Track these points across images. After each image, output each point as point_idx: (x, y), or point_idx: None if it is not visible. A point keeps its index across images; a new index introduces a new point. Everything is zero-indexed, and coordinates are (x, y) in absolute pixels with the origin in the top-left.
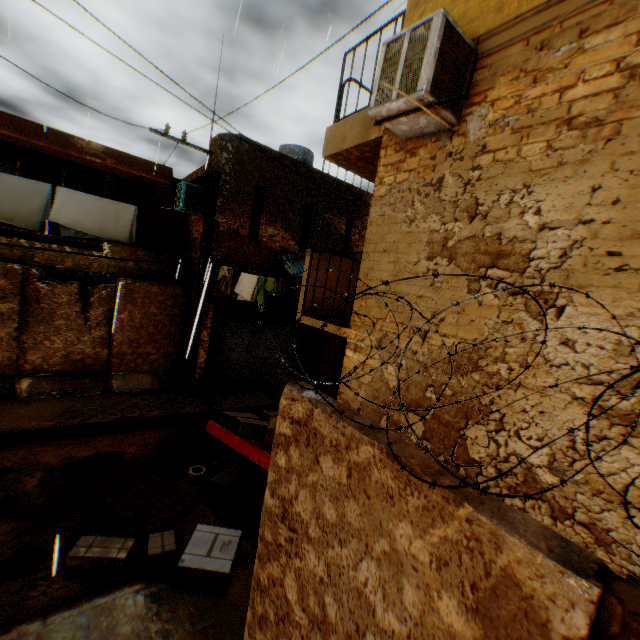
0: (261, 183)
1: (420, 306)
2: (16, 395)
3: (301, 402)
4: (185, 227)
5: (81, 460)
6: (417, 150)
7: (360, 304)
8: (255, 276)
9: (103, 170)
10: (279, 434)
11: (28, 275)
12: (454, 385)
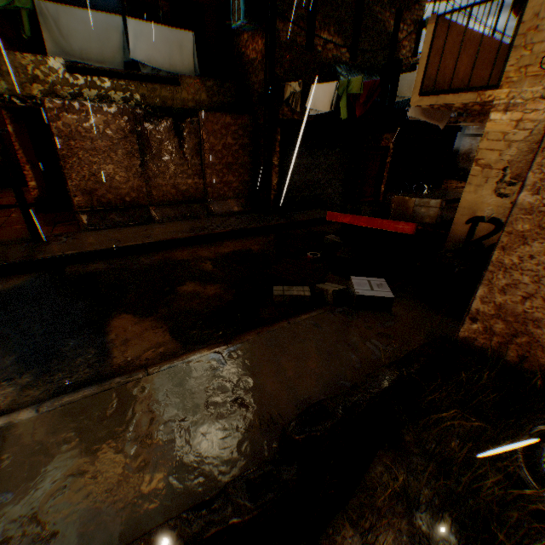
0: None
1: None
2: (151, 220)
3: None
4: (235, 53)
5: (226, 254)
6: None
7: (519, 56)
8: (332, 83)
9: None
10: None
11: (134, 115)
12: None
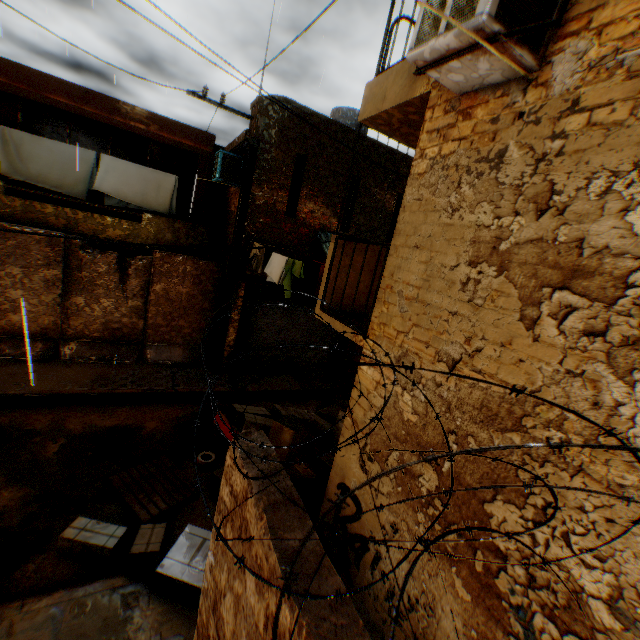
0: (303, 152)
1: (452, 326)
2: (60, 357)
3: (240, 473)
4: (225, 199)
5: (102, 430)
6: (473, 110)
7: (381, 309)
8: (284, 257)
9: (146, 137)
10: (221, 498)
11: (70, 243)
12: (483, 441)
